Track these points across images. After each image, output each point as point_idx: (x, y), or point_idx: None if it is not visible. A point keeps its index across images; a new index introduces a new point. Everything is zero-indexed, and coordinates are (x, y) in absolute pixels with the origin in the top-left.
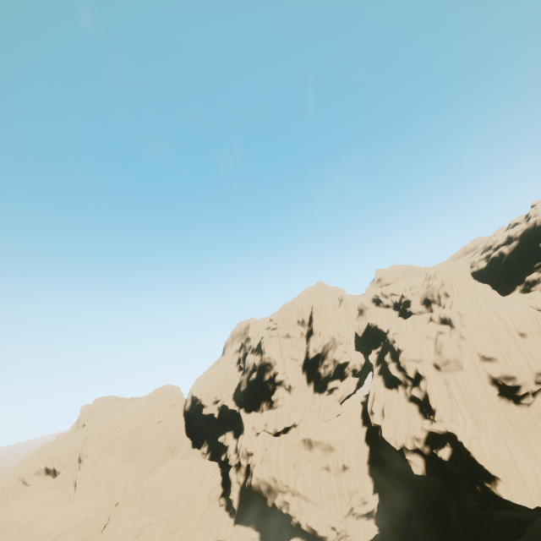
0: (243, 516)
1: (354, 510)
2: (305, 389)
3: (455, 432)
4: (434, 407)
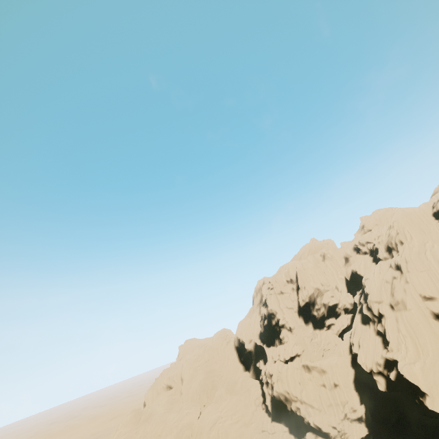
0: (276, 416)
1: (347, 416)
2: (304, 328)
3: (397, 359)
4: (388, 340)
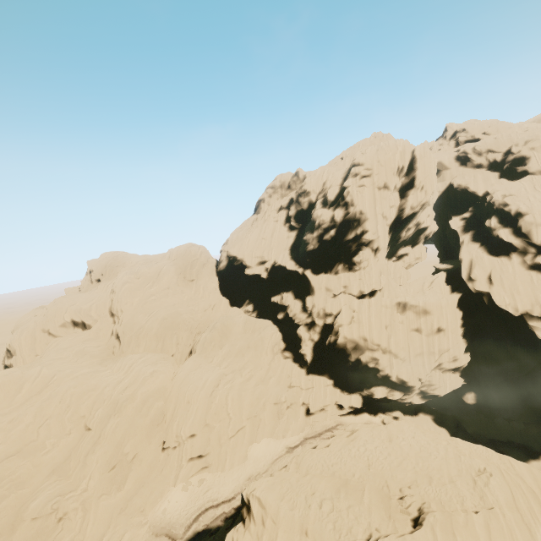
0: (317, 368)
1: (443, 366)
2: (385, 252)
3: None
4: None
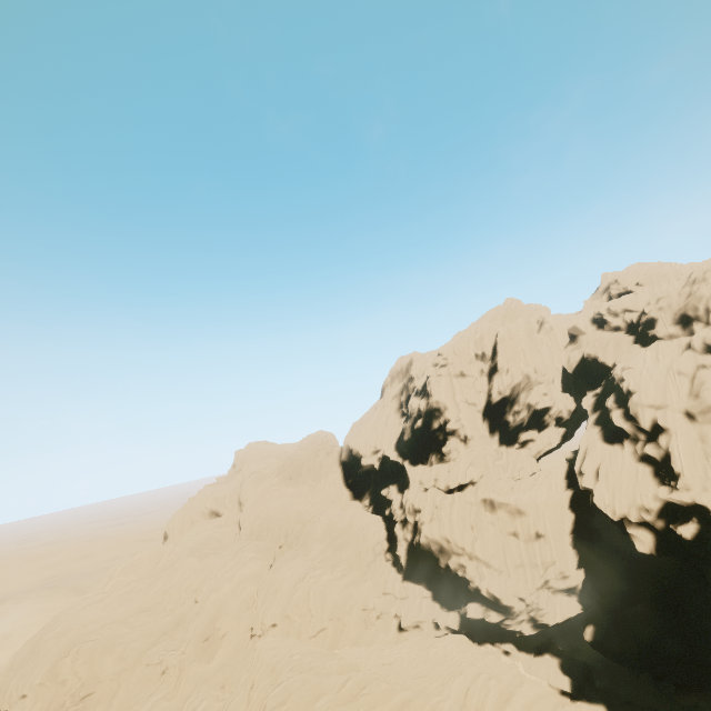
0: (413, 574)
1: (550, 584)
2: (487, 440)
3: (707, 505)
4: (679, 471)
